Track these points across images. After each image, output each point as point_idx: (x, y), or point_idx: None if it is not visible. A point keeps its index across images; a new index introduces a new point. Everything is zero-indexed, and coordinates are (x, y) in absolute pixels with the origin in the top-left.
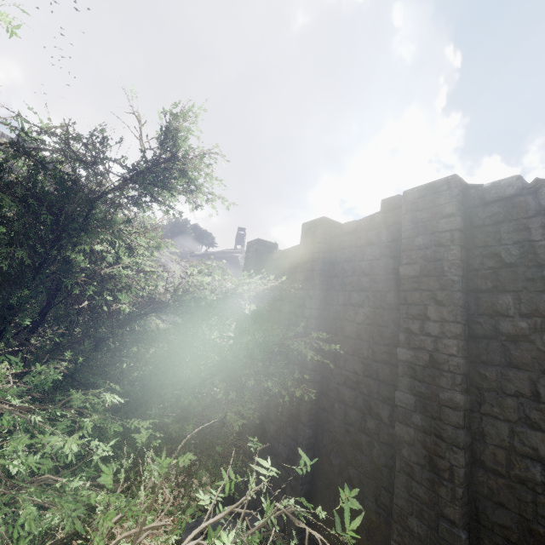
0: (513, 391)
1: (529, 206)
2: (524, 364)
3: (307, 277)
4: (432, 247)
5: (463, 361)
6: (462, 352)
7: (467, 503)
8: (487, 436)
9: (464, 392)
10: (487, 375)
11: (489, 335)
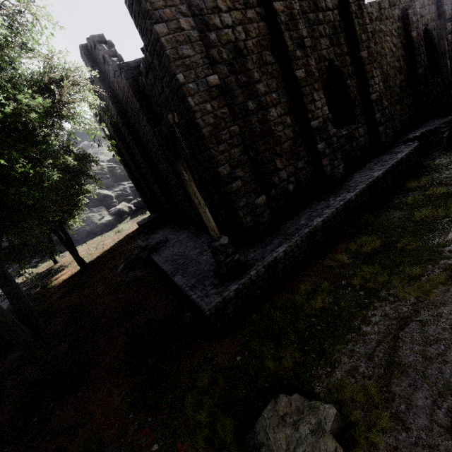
0: (126, 111)
1: (94, 49)
2: (122, 102)
3: (100, 110)
4: (95, 77)
5: (118, 110)
6: (116, 108)
7: (140, 147)
8: (133, 127)
9: (123, 119)
10: (124, 110)
11: (117, 98)
